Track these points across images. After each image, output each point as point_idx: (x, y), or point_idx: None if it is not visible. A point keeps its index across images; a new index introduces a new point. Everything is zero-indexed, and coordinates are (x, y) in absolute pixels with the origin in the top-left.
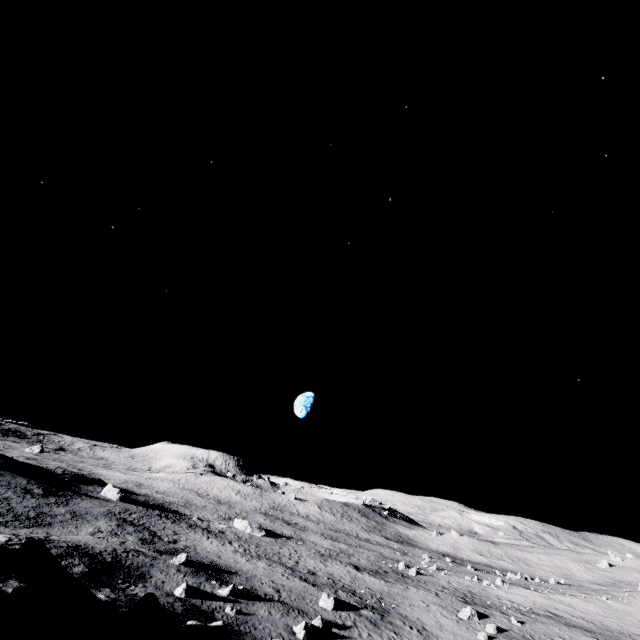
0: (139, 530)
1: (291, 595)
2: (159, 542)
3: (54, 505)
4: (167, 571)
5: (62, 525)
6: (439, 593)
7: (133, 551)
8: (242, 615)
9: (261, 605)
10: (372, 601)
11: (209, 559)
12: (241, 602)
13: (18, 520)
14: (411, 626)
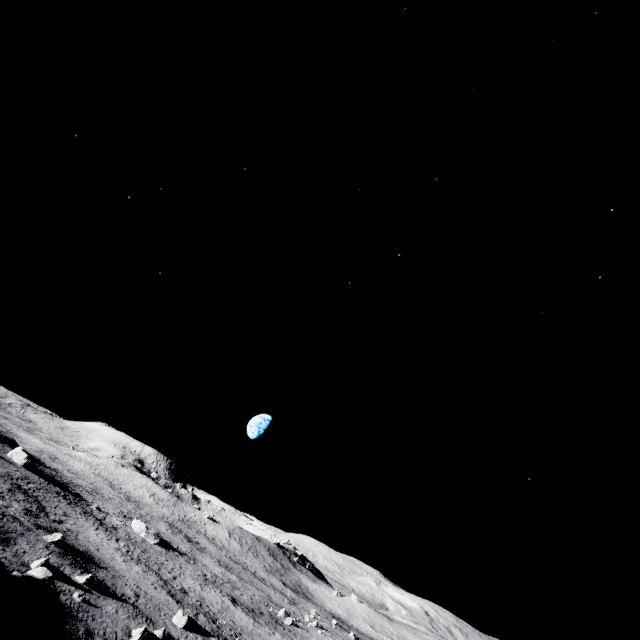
0: (29, 500)
1: (149, 603)
2: (44, 518)
3: None
4: (35, 544)
5: None
6: None
7: (11, 516)
8: (87, 604)
9: (112, 602)
10: (228, 633)
11: (86, 548)
12: (93, 593)
13: None
14: None
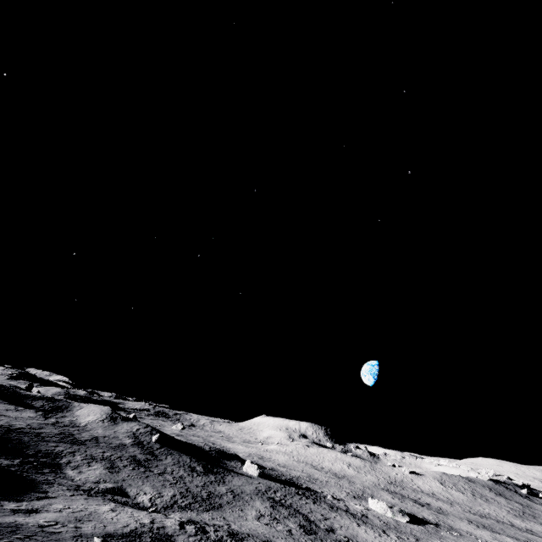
0: (292, 513)
1: None
2: (318, 530)
3: (215, 483)
4: None
5: (230, 507)
6: None
7: None
8: None
9: None
10: None
11: None
12: None
13: (197, 502)
14: None
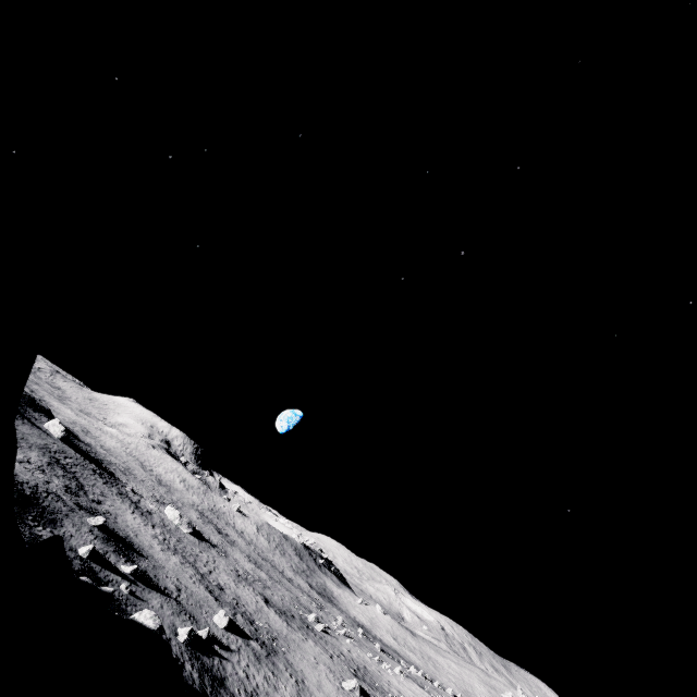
0: (68, 477)
1: (190, 599)
2: (83, 496)
3: None
4: (80, 527)
5: None
6: (335, 657)
7: (54, 494)
8: (134, 597)
9: (157, 596)
10: (266, 637)
11: (125, 533)
12: (139, 585)
13: None
14: (292, 674)
